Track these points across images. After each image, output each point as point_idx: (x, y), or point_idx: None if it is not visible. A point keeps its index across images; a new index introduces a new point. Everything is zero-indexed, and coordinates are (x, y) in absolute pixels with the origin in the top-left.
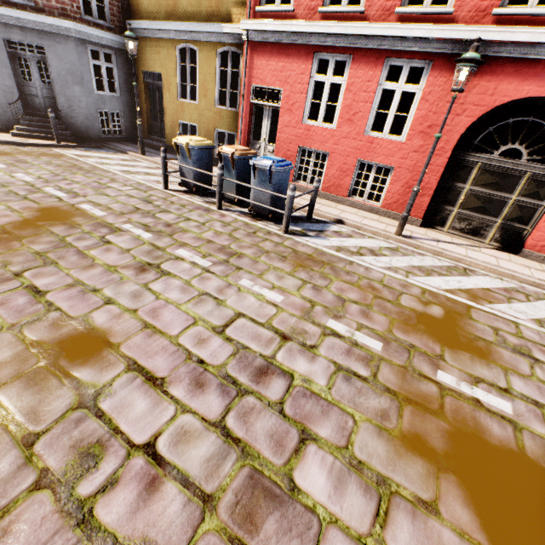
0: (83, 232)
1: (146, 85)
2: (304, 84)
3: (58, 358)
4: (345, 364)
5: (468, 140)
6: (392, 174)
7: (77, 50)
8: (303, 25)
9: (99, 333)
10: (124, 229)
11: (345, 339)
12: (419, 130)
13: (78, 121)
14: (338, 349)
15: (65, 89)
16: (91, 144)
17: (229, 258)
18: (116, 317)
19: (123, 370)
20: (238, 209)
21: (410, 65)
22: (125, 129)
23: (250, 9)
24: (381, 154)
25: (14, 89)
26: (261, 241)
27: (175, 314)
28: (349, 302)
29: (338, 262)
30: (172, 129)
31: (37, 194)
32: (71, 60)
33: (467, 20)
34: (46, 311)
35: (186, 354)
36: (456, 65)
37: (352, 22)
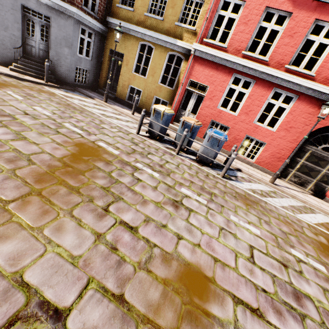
0: (117, 168)
1: (109, 57)
2: (223, 87)
3: (190, 296)
4: (322, 285)
5: (273, 126)
6: (264, 147)
7: (73, 26)
8: (232, 58)
9: (195, 268)
10: (139, 168)
11: (308, 264)
12: (284, 128)
13: (61, 70)
14: (311, 273)
15: (58, 48)
16: (67, 87)
17: (211, 197)
18: (193, 251)
19: (234, 304)
20: (185, 155)
21: (286, 94)
22: (89, 80)
23: (200, 38)
24: (261, 135)
25: (19, 39)
26: (216, 183)
27: (221, 247)
28: (288, 234)
29: (260, 202)
30: (122, 88)
31: (63, 129)
32: (68, 31)
33: (320, 81)
34: (149, 247)
35: (252, 284)
36: (310, 101)
37: (261, 65)
